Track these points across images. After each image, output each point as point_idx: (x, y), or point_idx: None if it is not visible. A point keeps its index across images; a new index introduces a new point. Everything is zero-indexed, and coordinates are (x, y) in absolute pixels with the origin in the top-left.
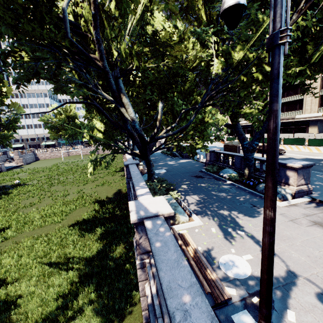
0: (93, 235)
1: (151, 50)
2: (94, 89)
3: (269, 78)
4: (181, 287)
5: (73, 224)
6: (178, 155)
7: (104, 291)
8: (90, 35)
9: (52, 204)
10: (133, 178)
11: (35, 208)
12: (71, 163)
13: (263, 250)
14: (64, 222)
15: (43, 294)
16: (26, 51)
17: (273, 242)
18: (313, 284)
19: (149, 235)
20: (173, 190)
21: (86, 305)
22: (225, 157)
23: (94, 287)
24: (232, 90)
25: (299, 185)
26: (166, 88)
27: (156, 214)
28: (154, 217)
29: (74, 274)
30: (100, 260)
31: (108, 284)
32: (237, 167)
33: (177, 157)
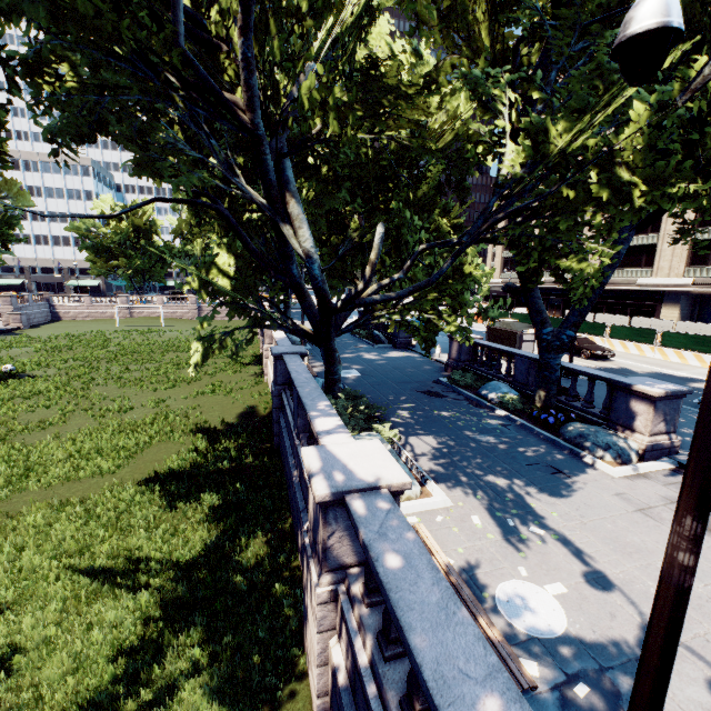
0: (192, 510)
1: (361, 101)
2: (226, 174)
3: (626, 198)
4: (468, 677)
5: (145, 479)
6: (386, 341)
7: (224, 646)
8: (226, 46)
9: (93, 427)
10: (300, 389)
11: (53, 434)
12: (137, 335)
13: (662, 602)
14: (124, 474)
15: (78, 646)
16: (71, 65)
17: (689, 588)
18: (701, 660)
19: (365, 537)
20: (382, 421)
21: (182, 677)
22: (492, 355)
23: (198, 633)
24: (538, 214)
25: (655, 435)
26: (374, 188)
27: (372, 484)
28: (368, 490)
29: (151, 599)
30: (212, 569)
31: (231, 628)
32: (520, 380)
33: (382, 345)
